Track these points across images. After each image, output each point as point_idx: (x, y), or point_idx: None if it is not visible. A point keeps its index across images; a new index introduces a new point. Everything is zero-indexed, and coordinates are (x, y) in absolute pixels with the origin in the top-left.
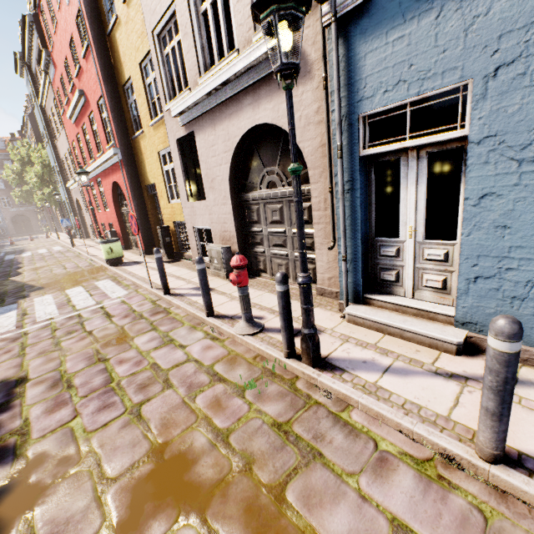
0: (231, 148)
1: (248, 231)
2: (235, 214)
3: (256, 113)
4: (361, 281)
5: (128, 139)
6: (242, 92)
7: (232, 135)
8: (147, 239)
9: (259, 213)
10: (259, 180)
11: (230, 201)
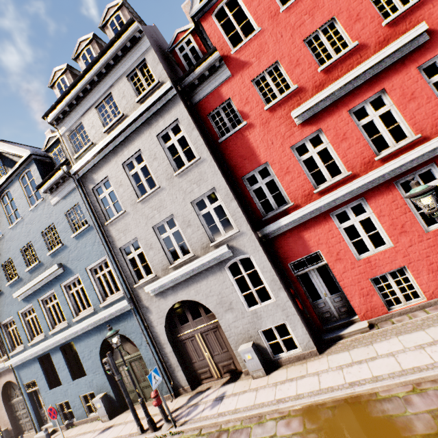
0: (1, 388)
1: (15, 416)
2: (8, 411)
3: (6, 378)
4: (38, 424)
5: None
6: (1, 371)
7: (0, 384)
8: None
9: (18, 407)
10: (14, 395)
11: (5, 407)
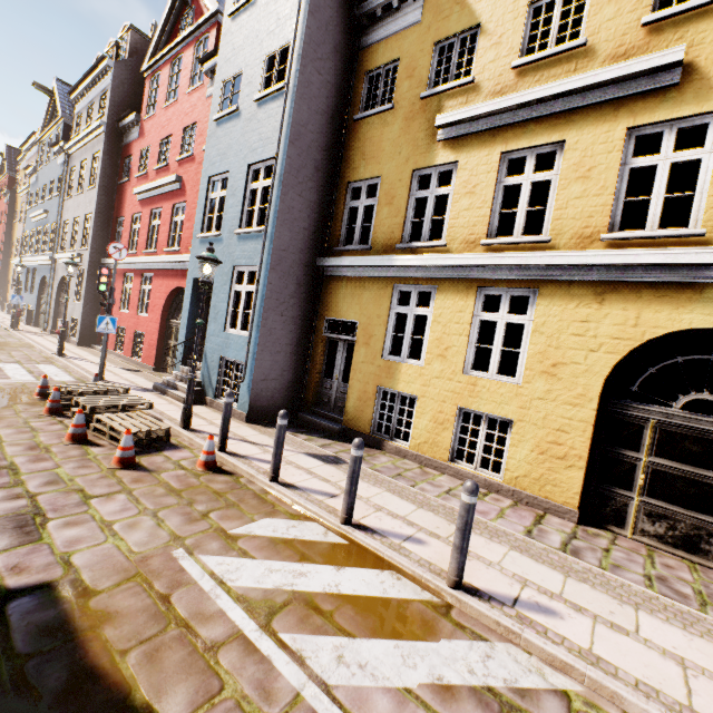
0: None
1: None
2: None
3: None
4: None
5: (8, 259)
6: None
7: None
8: (0, 302)
9: None
10: None
11: None
